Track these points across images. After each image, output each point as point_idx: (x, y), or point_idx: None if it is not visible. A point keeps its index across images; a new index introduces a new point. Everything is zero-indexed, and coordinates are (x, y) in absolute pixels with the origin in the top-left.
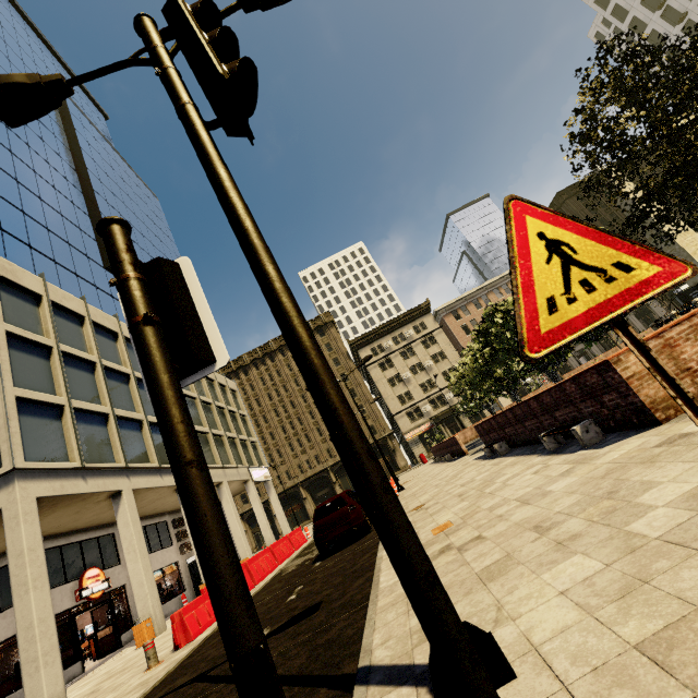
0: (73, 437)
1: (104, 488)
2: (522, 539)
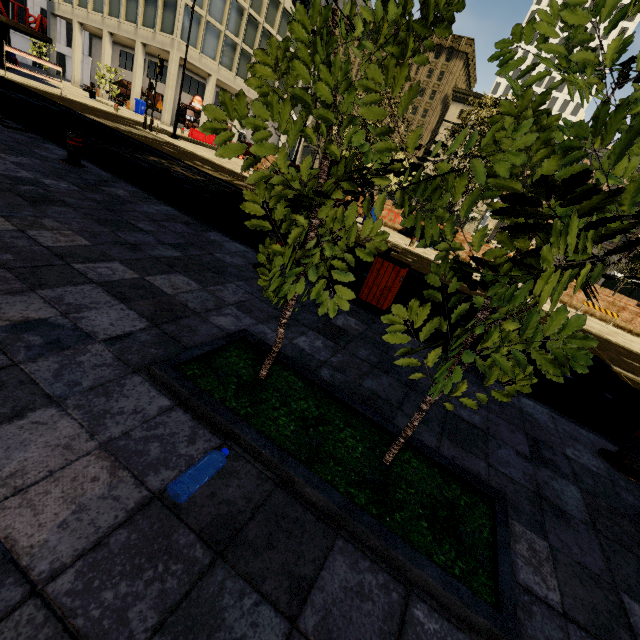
0: (201, 37)
1: (205, 69)
2: (206, 150)
